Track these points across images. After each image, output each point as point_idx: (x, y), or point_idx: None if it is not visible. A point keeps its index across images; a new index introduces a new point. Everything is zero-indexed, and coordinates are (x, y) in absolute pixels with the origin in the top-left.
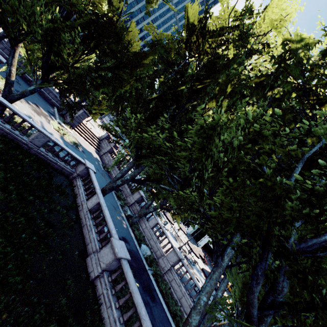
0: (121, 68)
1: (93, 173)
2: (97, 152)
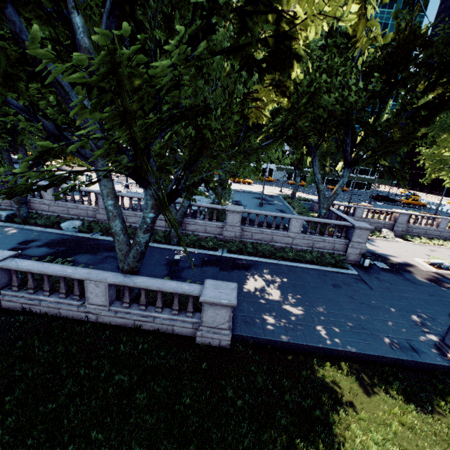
0: None
1: None
2: None
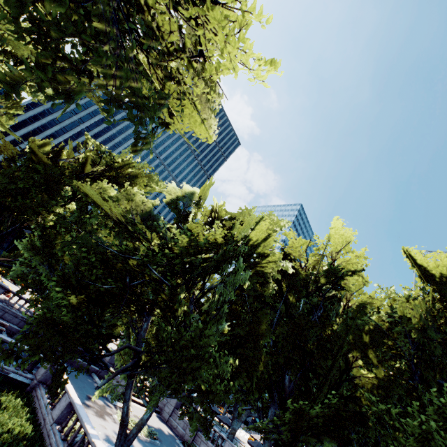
0: (245, 343)
1: None
2: (158, 415)
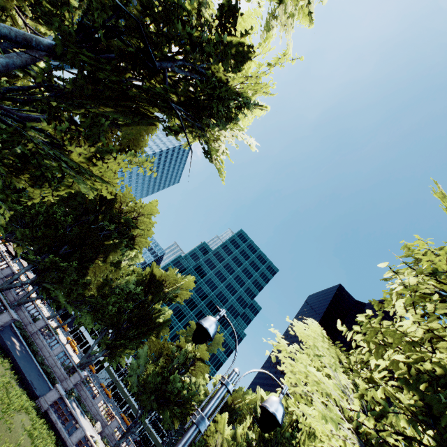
0: None
1: None
2: None
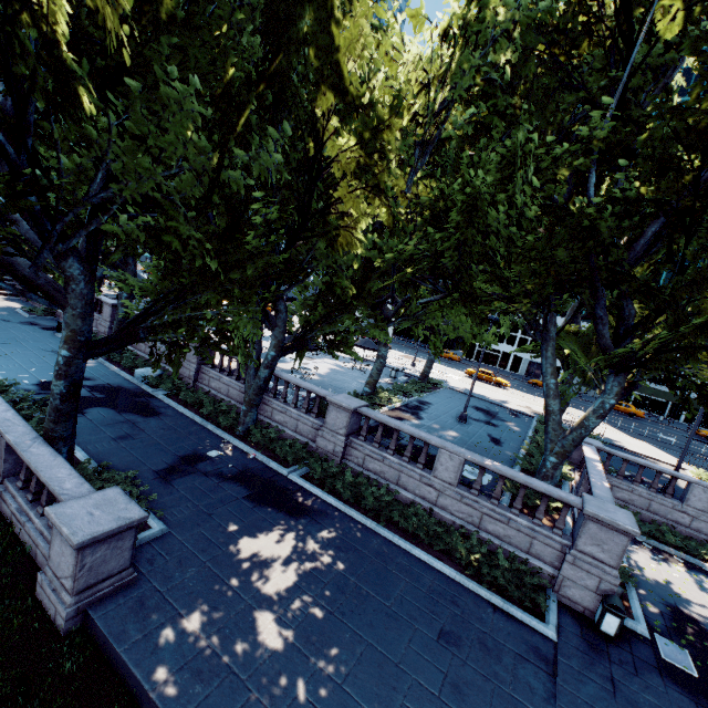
0: None
1: None
2: (16, 298)
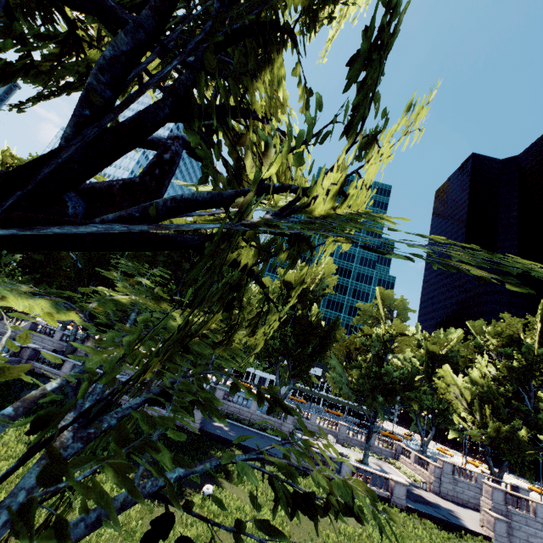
0: (45, 266)
1: (44, 350)
2: None
